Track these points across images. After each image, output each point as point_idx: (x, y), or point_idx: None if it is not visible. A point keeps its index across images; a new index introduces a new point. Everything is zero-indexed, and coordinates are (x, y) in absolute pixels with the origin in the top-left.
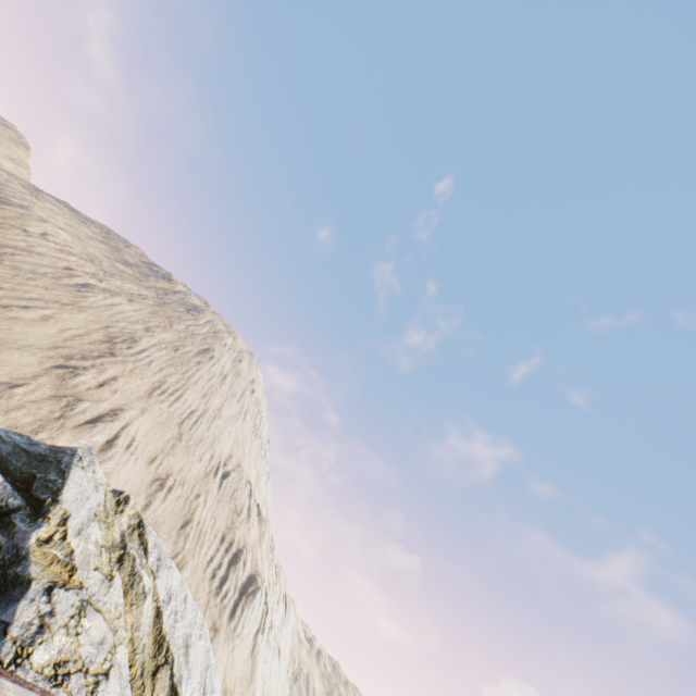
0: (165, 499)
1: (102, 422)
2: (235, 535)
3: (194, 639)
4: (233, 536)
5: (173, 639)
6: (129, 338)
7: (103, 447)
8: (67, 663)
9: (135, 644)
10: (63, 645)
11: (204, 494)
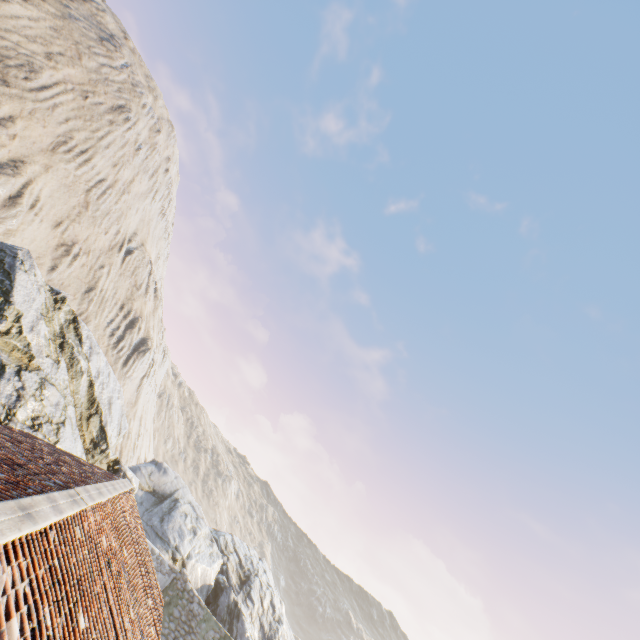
0: (71, 265)
1: (3, 175)
2: (133, 306)
3: (114, 400)
4: (131, 306)
5: (102, 401)
6: (26, 64)
7: (6, 203)
8: (39, 418)
9: (76, 402)
10: (34, 407)
11: (108, 266)
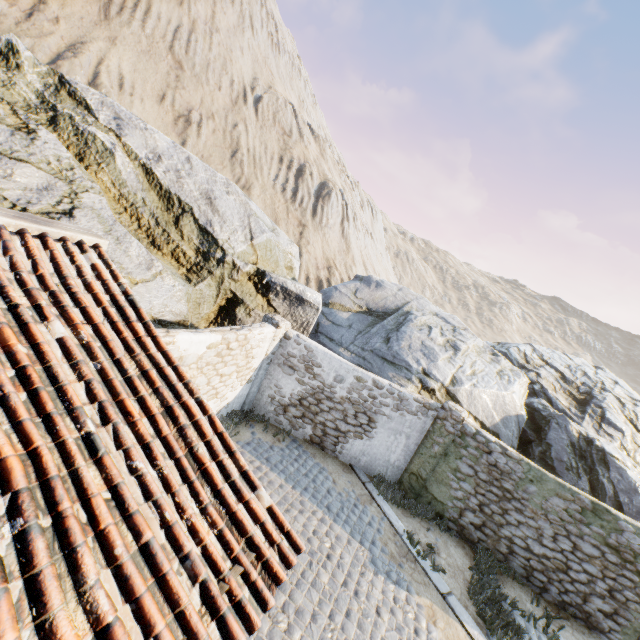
0: (200, 135)
1: (64, 61)
2: (292, 155)
3: (218, 195)
4: (290, 156)
5: (183, 193)
6: None
7: None
8: None
9: (130, 200)
10: None
11: (242, 123)
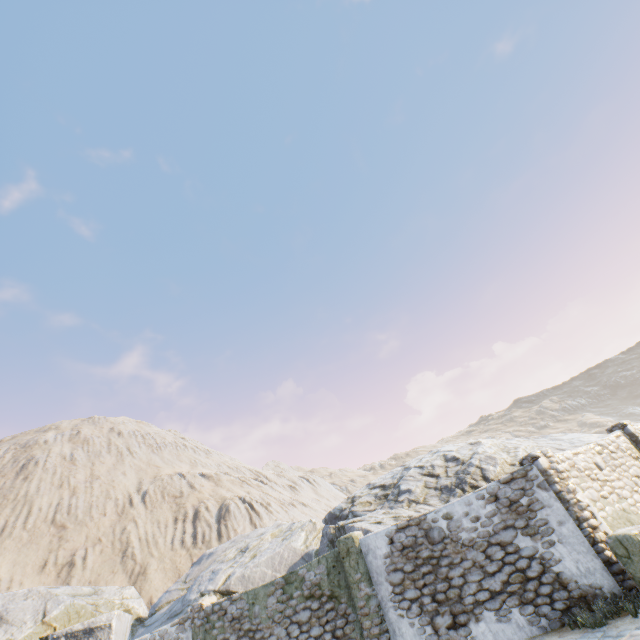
0: (85, 566)
1: None
2: (187, 507)
3: (14, 607)
4: (185, 510)
5: None
6: None
7: None
8: None
9: None
10: None
11: (131, 523)
